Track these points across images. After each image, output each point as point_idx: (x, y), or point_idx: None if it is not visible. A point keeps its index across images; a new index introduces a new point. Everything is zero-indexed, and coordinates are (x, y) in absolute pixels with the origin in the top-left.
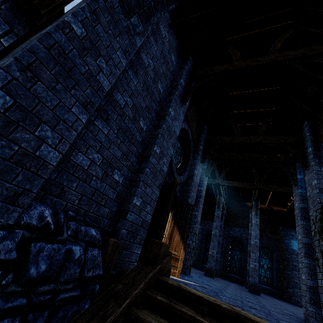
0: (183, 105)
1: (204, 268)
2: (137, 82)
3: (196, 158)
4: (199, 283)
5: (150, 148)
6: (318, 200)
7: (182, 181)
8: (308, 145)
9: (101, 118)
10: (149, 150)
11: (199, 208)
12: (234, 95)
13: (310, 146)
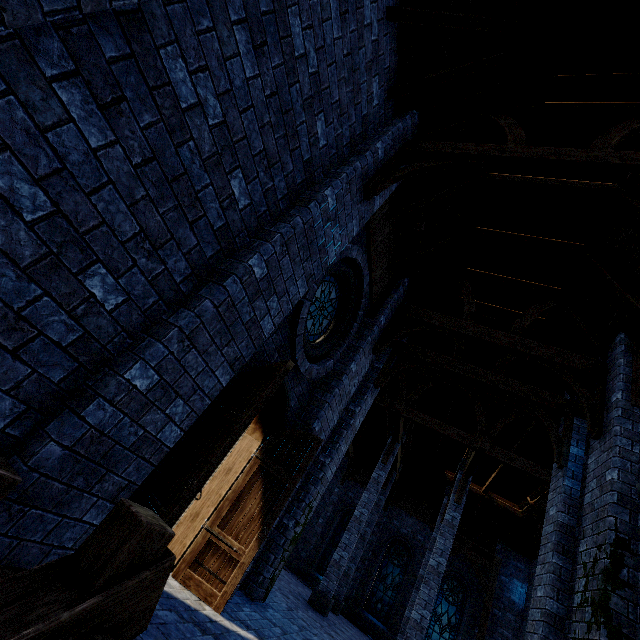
0: (367, 203)
1: (317, 582)
2: (254, 73)
3: (363, 338)
4: (268, 639)
5: (241, 258)
6: (611, 520)
7: (313, 376)
8: (615, 384)
9: (89, 93)
10: (237, 260)
11: (336, 451)
12: (486, 232)
13: (620, 388)
